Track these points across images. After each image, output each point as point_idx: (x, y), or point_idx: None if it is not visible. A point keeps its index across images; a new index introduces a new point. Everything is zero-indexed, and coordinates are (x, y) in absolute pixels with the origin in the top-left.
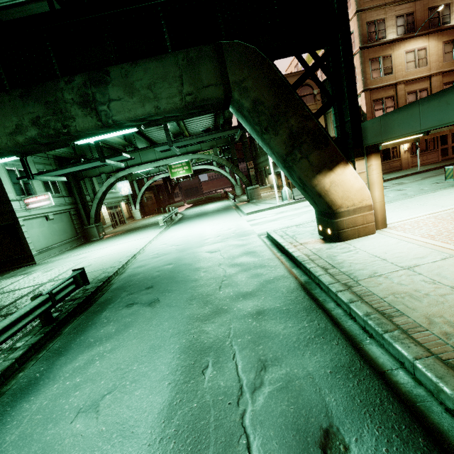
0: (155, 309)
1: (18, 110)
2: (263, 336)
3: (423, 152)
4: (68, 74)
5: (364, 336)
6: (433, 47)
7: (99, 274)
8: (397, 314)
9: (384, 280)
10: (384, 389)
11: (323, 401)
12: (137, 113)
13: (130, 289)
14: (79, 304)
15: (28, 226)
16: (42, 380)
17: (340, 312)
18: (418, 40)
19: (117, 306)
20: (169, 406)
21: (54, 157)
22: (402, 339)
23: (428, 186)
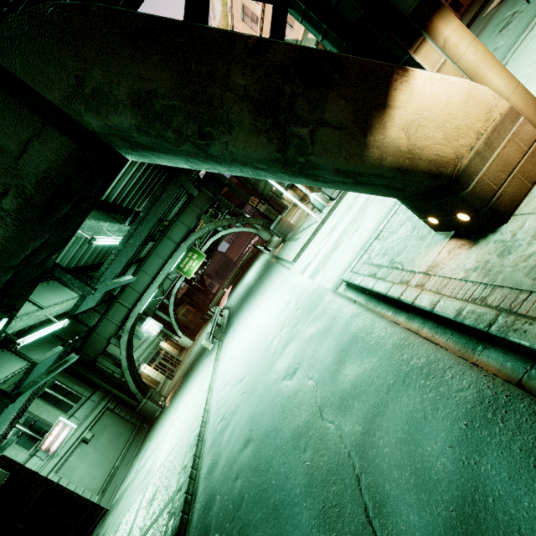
0: None
1: None
2: None
3: None
4: None
5: None
6: None
7: (165, 527)
8: None
9: None
10: None
11: None
12: None
13: None
14: None
15: (67, 473)
16: None
17: None
18: None
19: None
20: None
21: None
22: None
23: (499, 40)
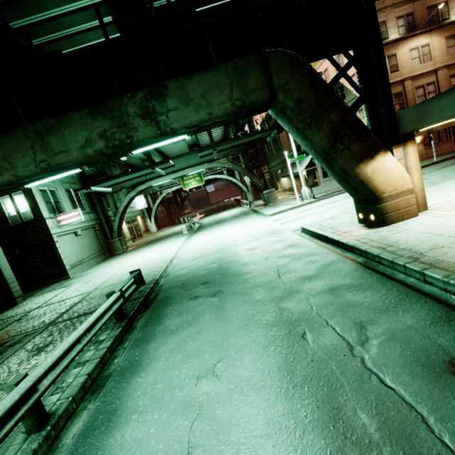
0: (222, 298)
1: (87, 126)
2: (347, 305)
3: (437, 144)
4: (126, 91)
5: (447, 295)
6: (436, 42)
7: (145, 278)
8: None
9: (448, 250)
10: None
11: (435, 343)
12: (192, 120)
13: (185, 286)
14: (140, 303)
15: (60, 242)
16: (144, 361)
17: (413, 280)
18: (421, 37)
19: (180, 300)
20: (285, 364)
21: (78, 176)
22: None
23: (452, 173)
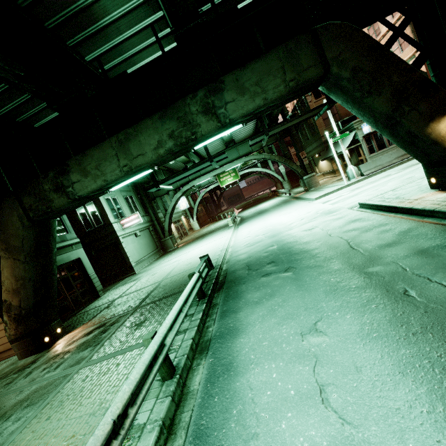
0: (296, 272)
1: (158, 129)
2: None
3: None
4: (185, 94)
5: None
6: None
7: None
8: None
9: None
10: None
11: None
12: (249, 108)
13: (251, 267)
14: (213, 284)
15: (125, 243)
16: (239, 326)
17: None
18: None
19: (252, 278)
20: (395, 317)
21: (131, 184)
22: None
23: None
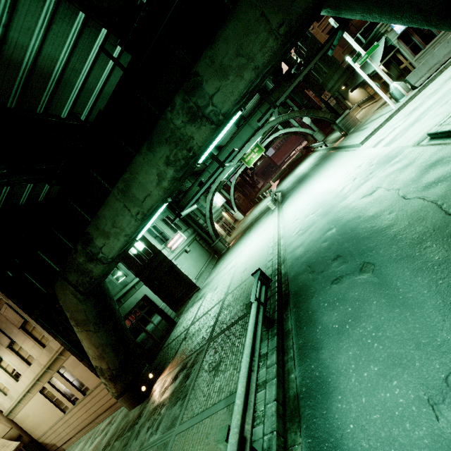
0: (377, 272)
1: (152, 162)
2: None
3: None
4: (164, 107)
5: None
6: None
7: (265, 271)
8: None
9: None
10: None
11: None
12: (240, 90)
13: (314, 268)
14: (277, 301)
15: (179, 264)
16: (328, 377)
17: None
18: None
19: (320, 287)
20: None
21: None
22: None
23: None
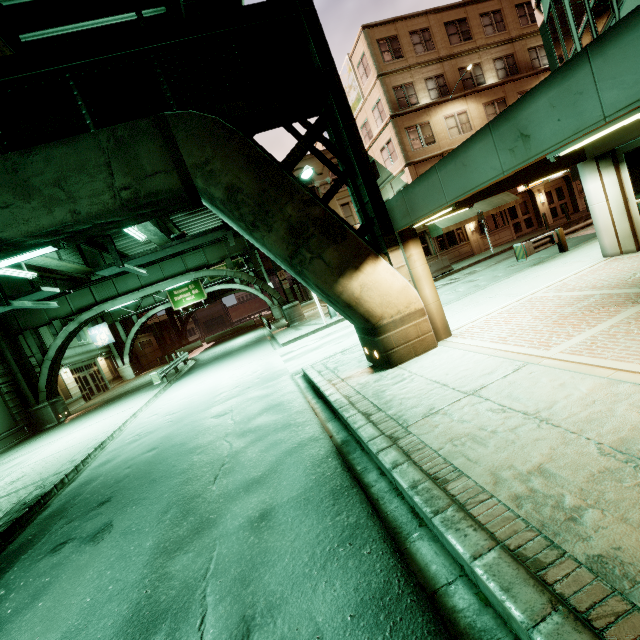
0: (99, 546)
1: None
2: (260, 563)
3: (494, 231)
4: None
5: (412, 525)
6: (474, 110)
7: (29, 493)
8: (454, 476)
9: (441, 419)
10: (431, 632)
11: None
12: (42, 224)
13: (73, 511)
14: None
15: None
16: None
17: (383, 486)
18: (455, 103)
19: (36, 553)
20: None
21: None
22: (457, 522)
23: (502, 272)
